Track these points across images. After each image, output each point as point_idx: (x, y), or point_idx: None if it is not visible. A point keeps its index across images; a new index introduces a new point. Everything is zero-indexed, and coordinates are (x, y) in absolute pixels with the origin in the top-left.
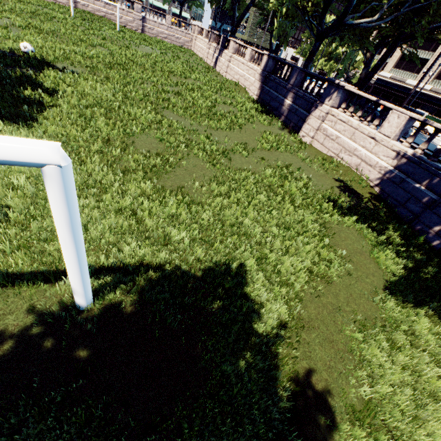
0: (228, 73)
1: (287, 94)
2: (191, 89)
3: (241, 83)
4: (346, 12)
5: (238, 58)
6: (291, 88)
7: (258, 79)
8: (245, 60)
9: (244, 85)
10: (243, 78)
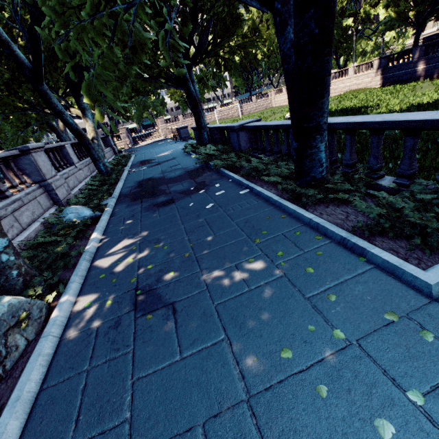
0: (332, 93)
1: (416, 65)
2: (350, 98)
3: (354, 89)
4: (436, 3)
5: (338, 80)
6: (417, 60)
7: (375, 76)
8: (350, 76)
9: (358, 88)
10: (355, 85)
